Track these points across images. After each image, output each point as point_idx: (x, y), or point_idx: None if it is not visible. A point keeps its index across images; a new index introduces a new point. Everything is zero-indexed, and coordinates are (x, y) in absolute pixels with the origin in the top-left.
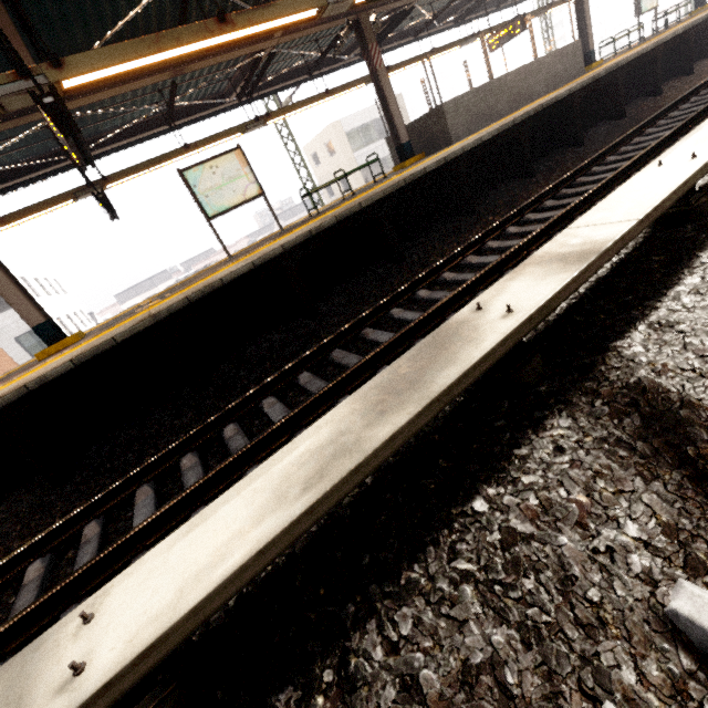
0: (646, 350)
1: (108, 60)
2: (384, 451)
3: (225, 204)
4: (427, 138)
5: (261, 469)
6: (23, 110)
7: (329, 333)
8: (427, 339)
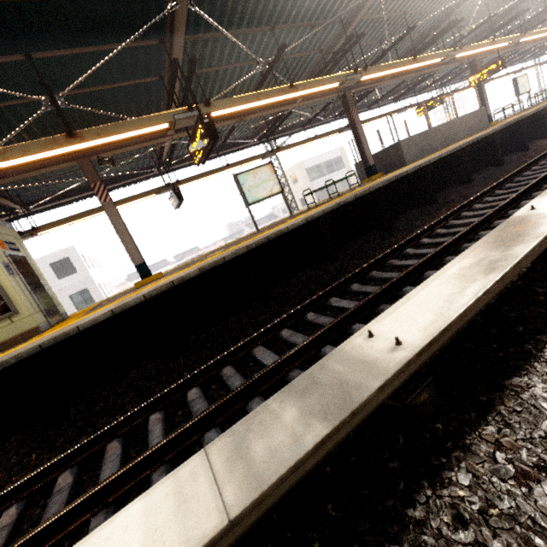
0: None
1: (232, 104)
2: (527, 258)
3: (259, 196)
4: (387, 163)
5: (431, 279)
6: (155, 136)
7: (355, 267)
8: (502, 224)
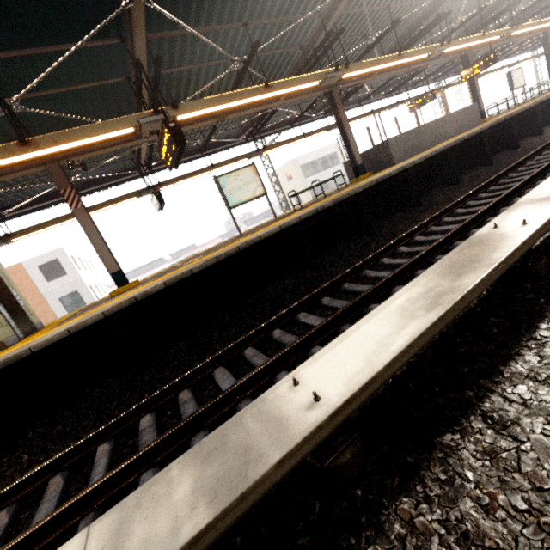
0: None
1: (202, 106)
2: (475, 291)
3: (241, 199)
4: (375, 162)
5: (376, 311)
6: (130, 138)
7: (331, 277)
8: (462, 244)
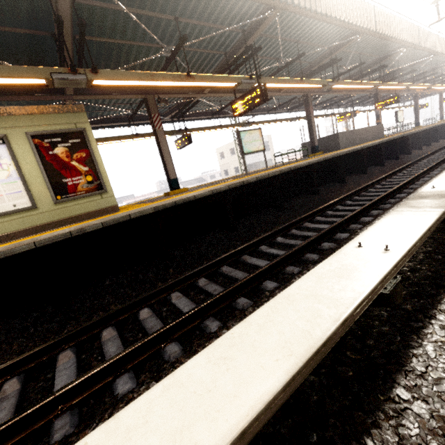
0: None
1: (271, 81)
2: None
3: (250, 149)
4: (326, 146)
5: (439, 177)
6: (195, 92)
7: (335, 197)
8: None
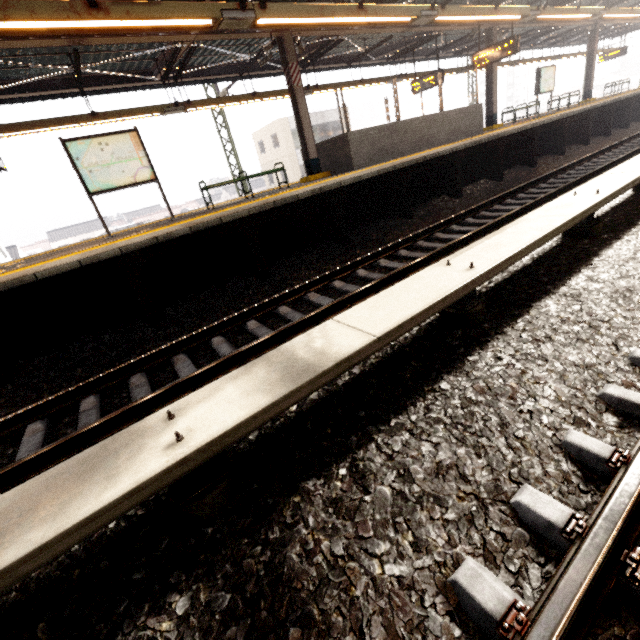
0: (325, 505)
1: None
2: None
3: (111, 182)
4: (334, 159)
5: None
6: None
7: (154, 346)
8: (96, 447)
